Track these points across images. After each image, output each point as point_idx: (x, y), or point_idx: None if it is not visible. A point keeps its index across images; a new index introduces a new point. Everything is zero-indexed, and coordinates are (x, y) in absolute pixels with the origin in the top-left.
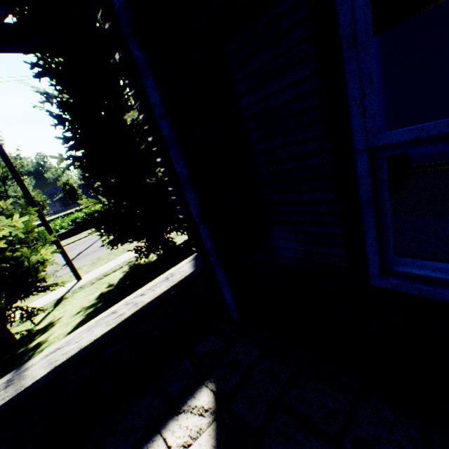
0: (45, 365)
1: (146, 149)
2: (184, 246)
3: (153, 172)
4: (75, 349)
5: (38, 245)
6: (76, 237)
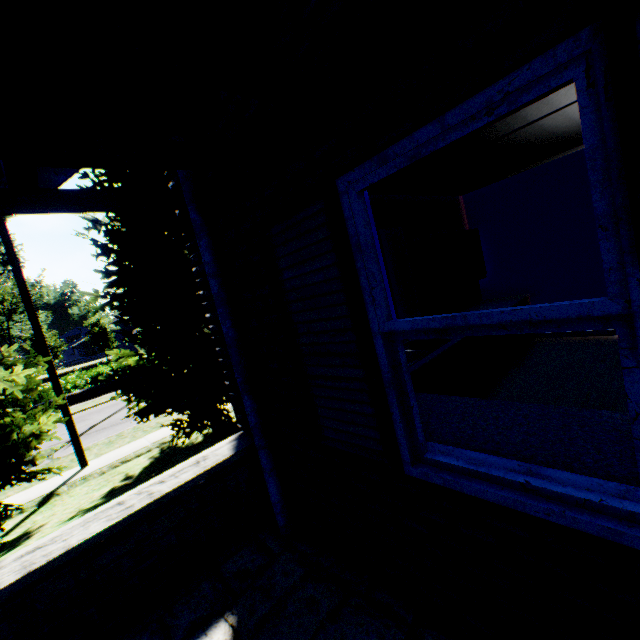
0: (17, 569)
1: None
2: None
3: None
4: (60, 550)
5: (38, 410)
6: (93, 401)
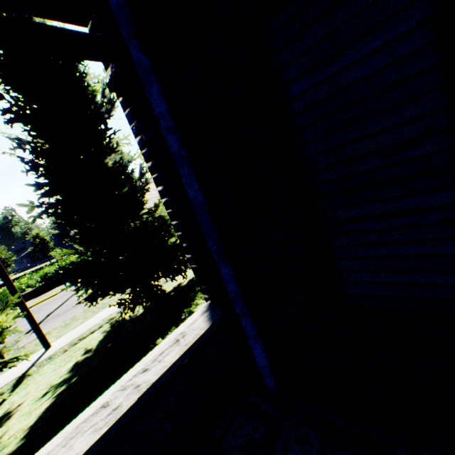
0: None
1: (130, 190)
2: (174, 294)
3: (138, 214)
4: None
5: None
6: (45, 295)
